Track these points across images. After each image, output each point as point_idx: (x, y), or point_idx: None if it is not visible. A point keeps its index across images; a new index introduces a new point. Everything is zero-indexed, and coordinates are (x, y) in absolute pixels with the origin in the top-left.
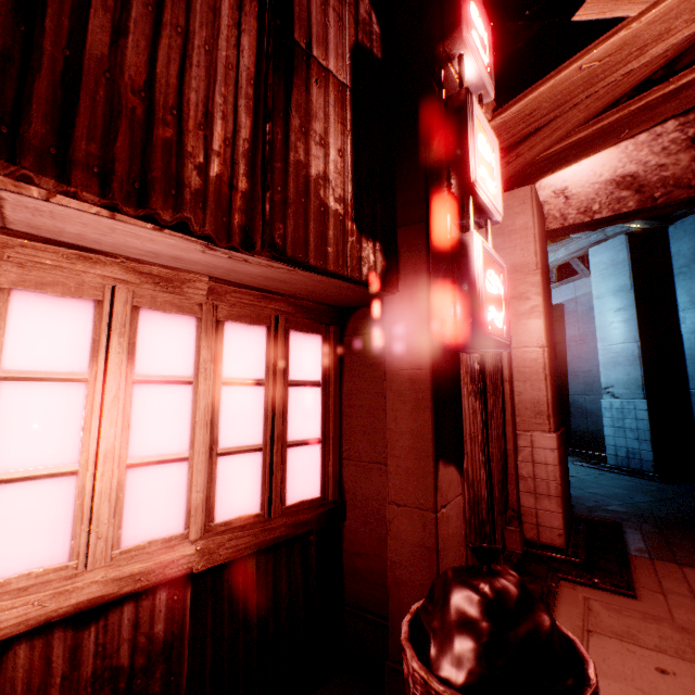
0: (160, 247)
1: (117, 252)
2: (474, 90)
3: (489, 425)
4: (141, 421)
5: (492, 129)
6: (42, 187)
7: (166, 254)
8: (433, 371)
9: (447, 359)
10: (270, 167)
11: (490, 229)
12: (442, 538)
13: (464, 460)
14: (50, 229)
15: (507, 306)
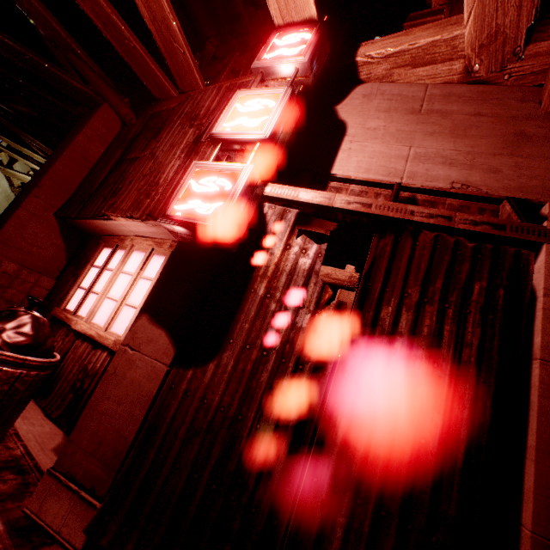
0: (146, 229)
1: (152, 236)
2: (292, 73)
3: (336, 371)
4: (136, 291)
5: (476, 34)
6: (115, 216)
7: (152, 232)
8: (172, 256)
9: (203, 254)
10: (163, 189)
11: (254, 149)
12: (116, 366)
13: (216, 359)
14: (137, 232)
15: (227, 197)
